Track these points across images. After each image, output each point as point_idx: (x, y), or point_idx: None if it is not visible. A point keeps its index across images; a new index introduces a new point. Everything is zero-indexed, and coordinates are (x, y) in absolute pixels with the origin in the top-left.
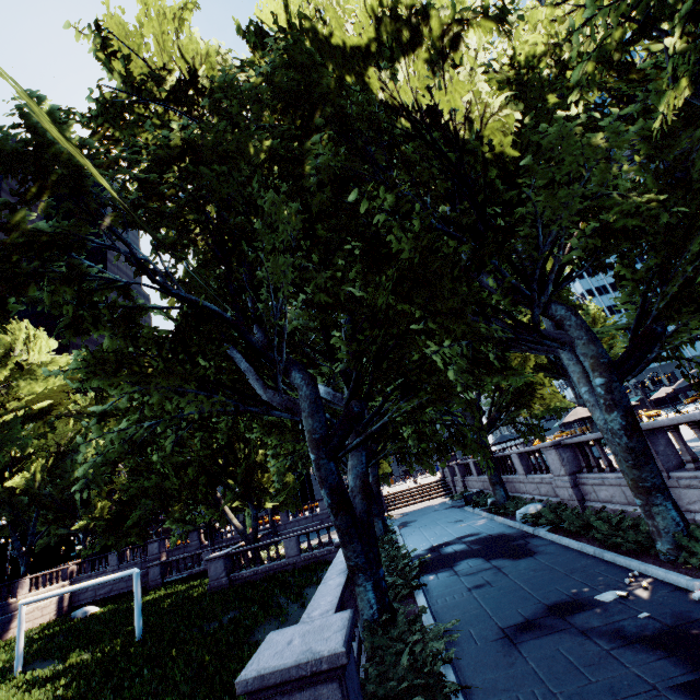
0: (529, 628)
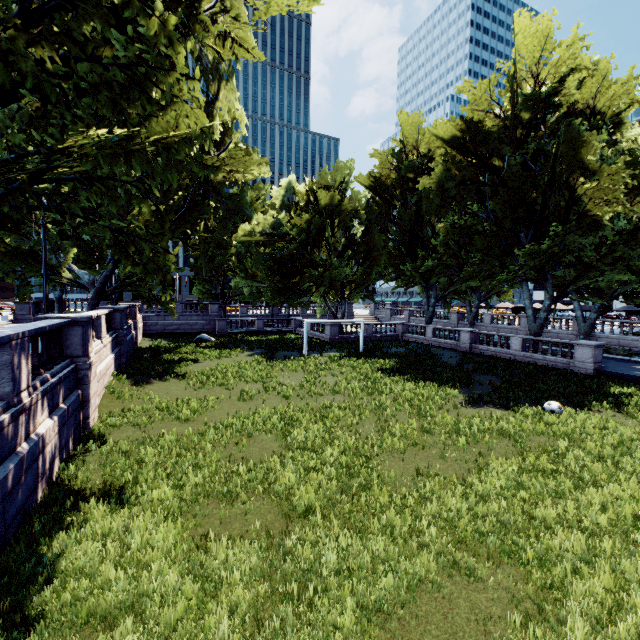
0: None
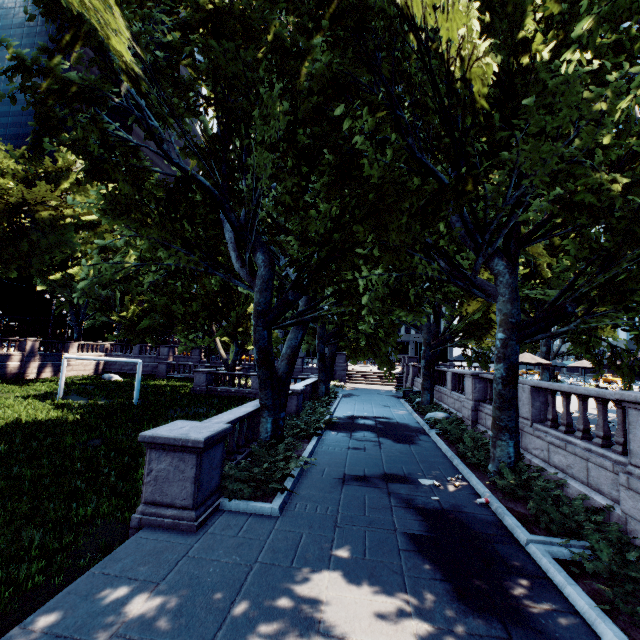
0: (361, 480)
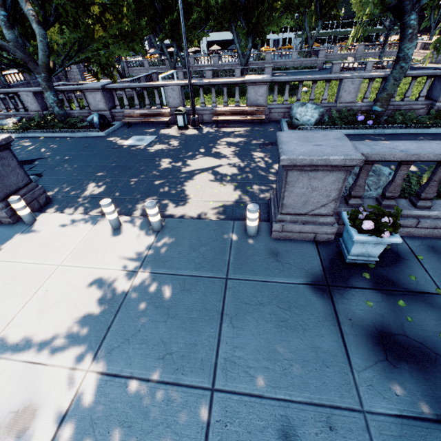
0: None
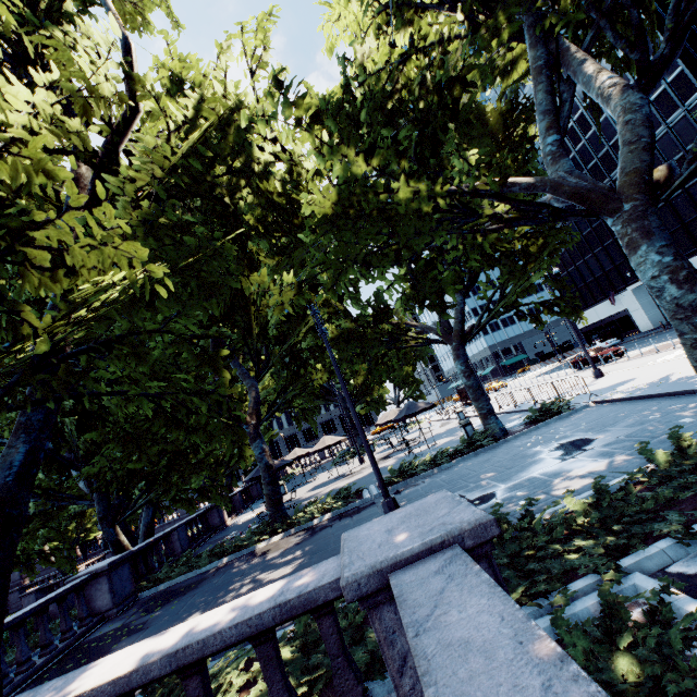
0: None
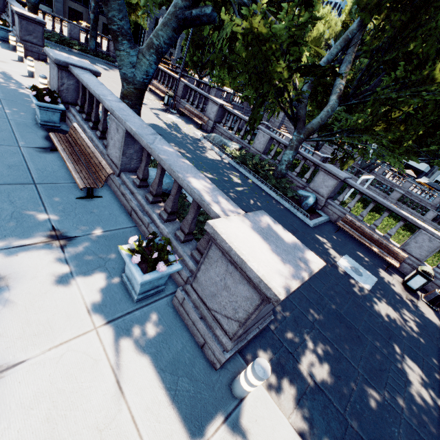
0: None
